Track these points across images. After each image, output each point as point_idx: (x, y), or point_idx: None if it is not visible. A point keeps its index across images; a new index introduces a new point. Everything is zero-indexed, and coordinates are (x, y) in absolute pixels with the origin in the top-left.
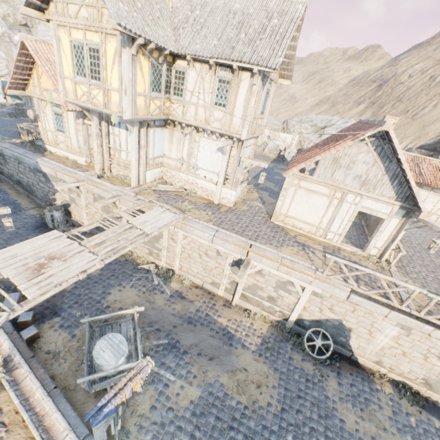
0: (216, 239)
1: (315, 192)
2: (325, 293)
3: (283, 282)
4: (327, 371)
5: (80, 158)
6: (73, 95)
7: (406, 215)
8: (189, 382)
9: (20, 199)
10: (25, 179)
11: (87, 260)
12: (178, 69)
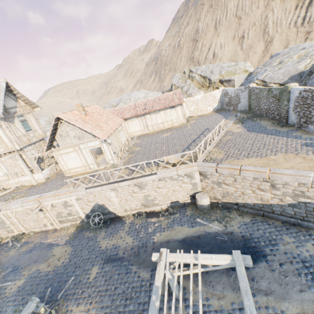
0: (23, 204)
1: (69, 152)
2: (80, 196)
3: (64, 203)
4: (102, 230)
5: None
6: None
7: (105, 140)
8: (20, 279)
9: None
10: None
11: None
12: None
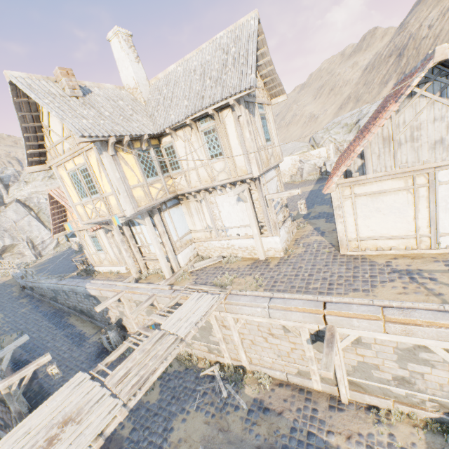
0: (273, 311)
1: (382, 193)
2: None
3: (407, 348)
4: None
5: (121, 267)
6: (86, 217)
7: None
8: None
9: (84, 327)
10: (85, 307)
11: (106, 411)
12: (166, 146)
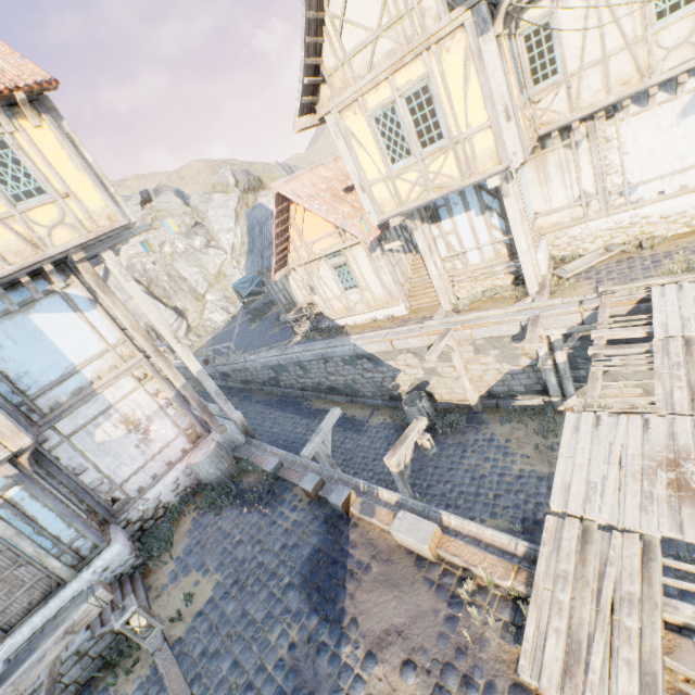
0: None
1: None
2: None
3: None
4: None
5: (396, 308)
6: (393, 202)
7: None
8: None
9: (346, 410)
10: (340, 380)
11: None
12: (529, 31)
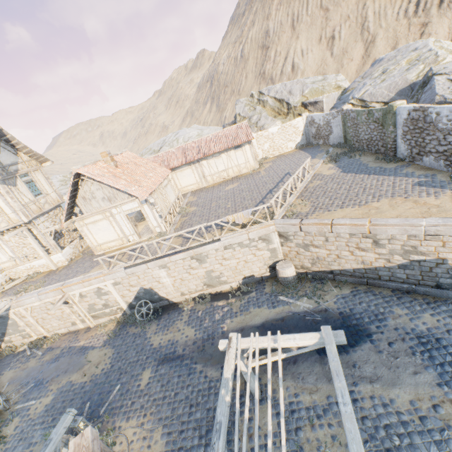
0: (41, 296)
1: (97, 221)
2: (119, 280)
3: (97, 291)
4: (152, 323)
5: None
6: None
7: (146, 200)
8: (47, 396)
9: None
10: None
11: None
12: None
